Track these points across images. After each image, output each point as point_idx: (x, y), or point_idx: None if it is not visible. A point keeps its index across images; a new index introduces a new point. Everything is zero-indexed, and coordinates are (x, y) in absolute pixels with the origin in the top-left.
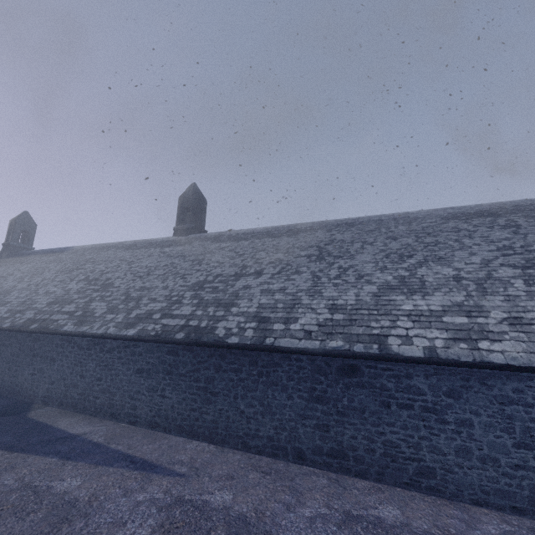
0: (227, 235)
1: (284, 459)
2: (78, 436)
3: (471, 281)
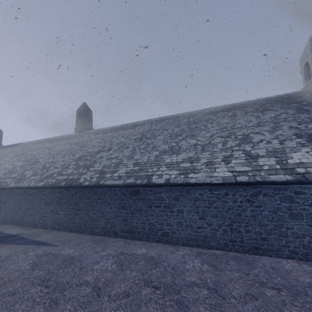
0: (102, 130)
1: (109, 236)
2: (14, 235)
3: (201, 146)
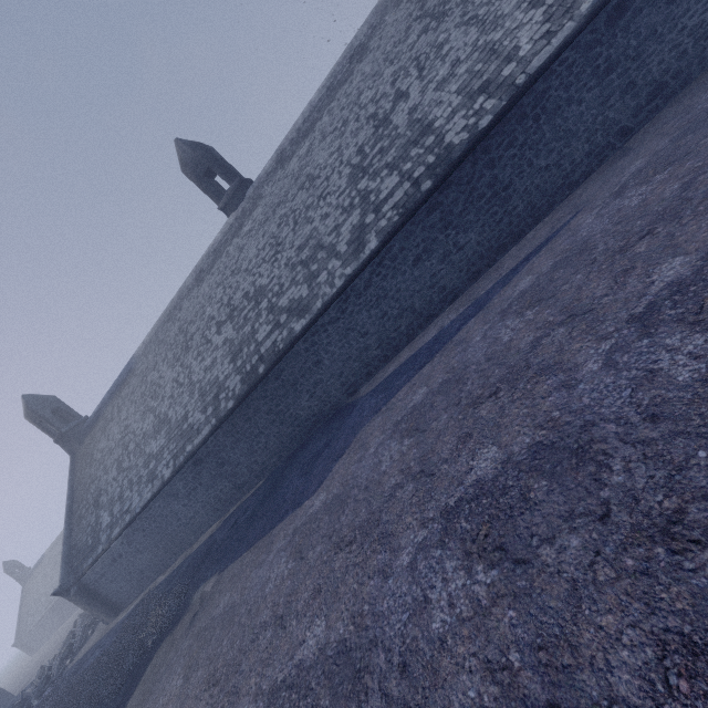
0: (288, 144)
1: (613, 152)
2: (443, 329)
3: None
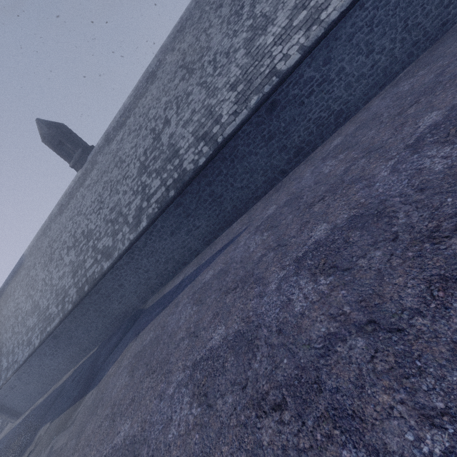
0: (112, 130)
1: (278, 182)
2: (183, 279)
3: None
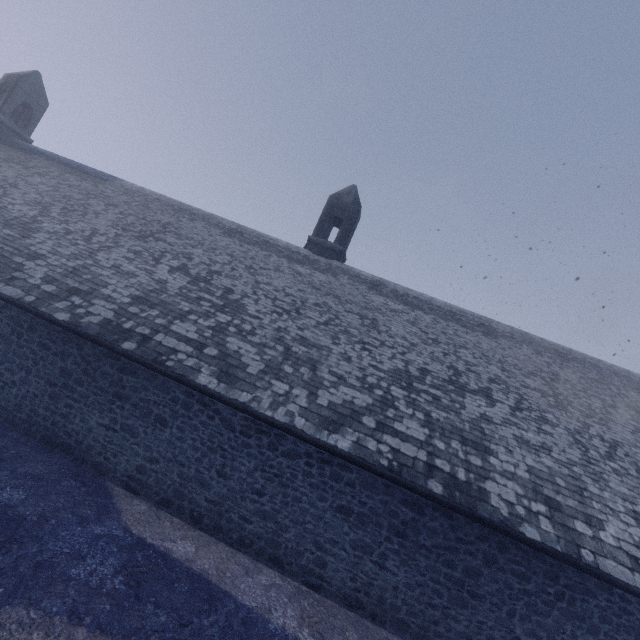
0: (392, 288)
1: None
2: (268, 620)
3: None
